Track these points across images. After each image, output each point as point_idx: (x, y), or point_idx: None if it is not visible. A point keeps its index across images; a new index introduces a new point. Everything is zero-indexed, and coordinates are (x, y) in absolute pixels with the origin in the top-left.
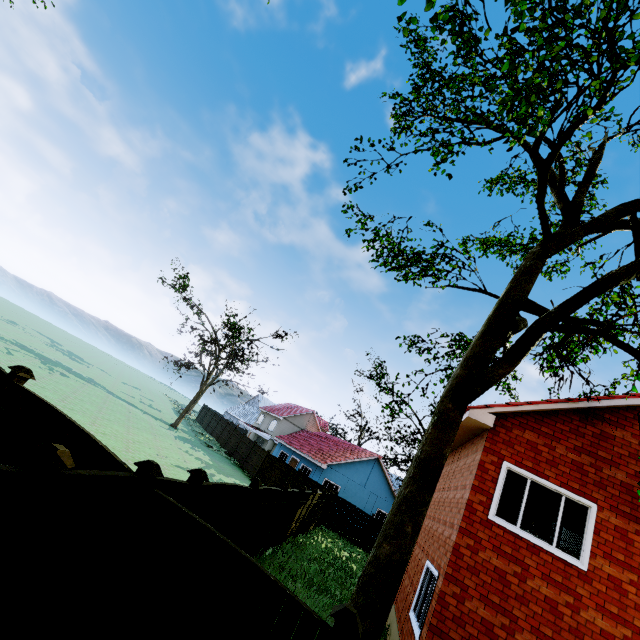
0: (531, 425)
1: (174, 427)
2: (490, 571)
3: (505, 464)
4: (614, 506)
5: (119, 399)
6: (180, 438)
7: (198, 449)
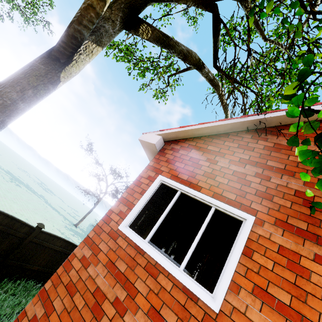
0: (199, 146)
1: (75, 226)
2: (88, 292)
3: (159, 177)
4: (281, 220)
5: (48, 205)
6: (70, 229)
7: (78, 236)
